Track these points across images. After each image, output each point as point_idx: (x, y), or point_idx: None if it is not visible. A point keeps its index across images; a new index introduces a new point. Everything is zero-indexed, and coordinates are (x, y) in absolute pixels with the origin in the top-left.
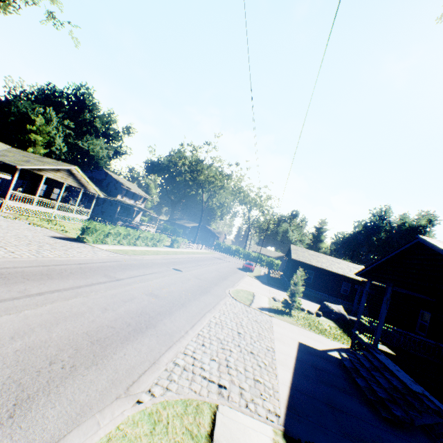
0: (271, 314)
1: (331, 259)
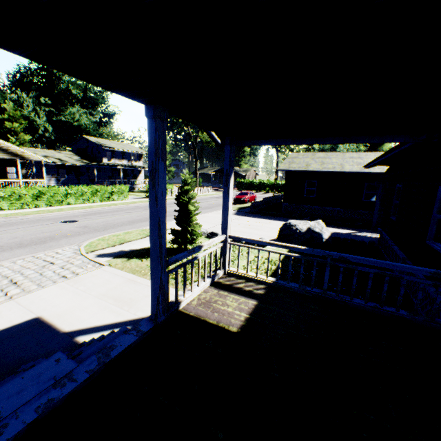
0: (110, 261)
1: (351, 155)
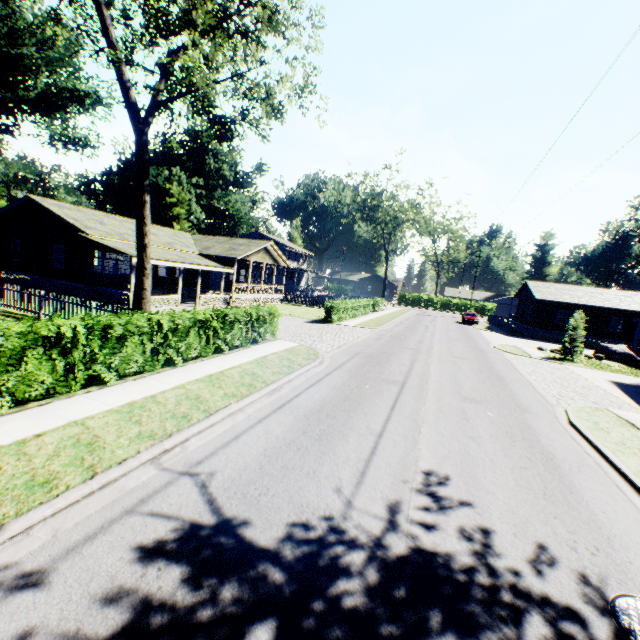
0: (558, 362)
1: (588, 290)
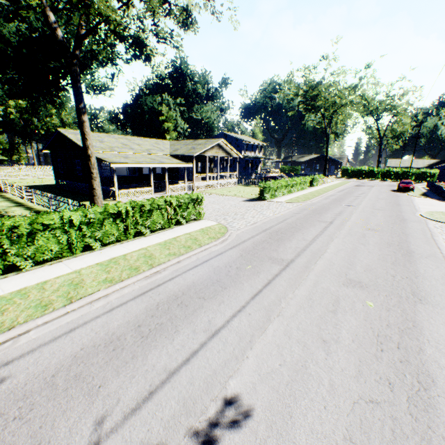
0: None
1: None
